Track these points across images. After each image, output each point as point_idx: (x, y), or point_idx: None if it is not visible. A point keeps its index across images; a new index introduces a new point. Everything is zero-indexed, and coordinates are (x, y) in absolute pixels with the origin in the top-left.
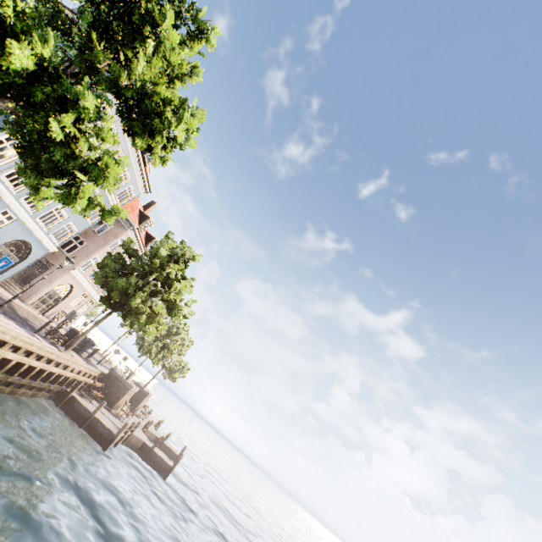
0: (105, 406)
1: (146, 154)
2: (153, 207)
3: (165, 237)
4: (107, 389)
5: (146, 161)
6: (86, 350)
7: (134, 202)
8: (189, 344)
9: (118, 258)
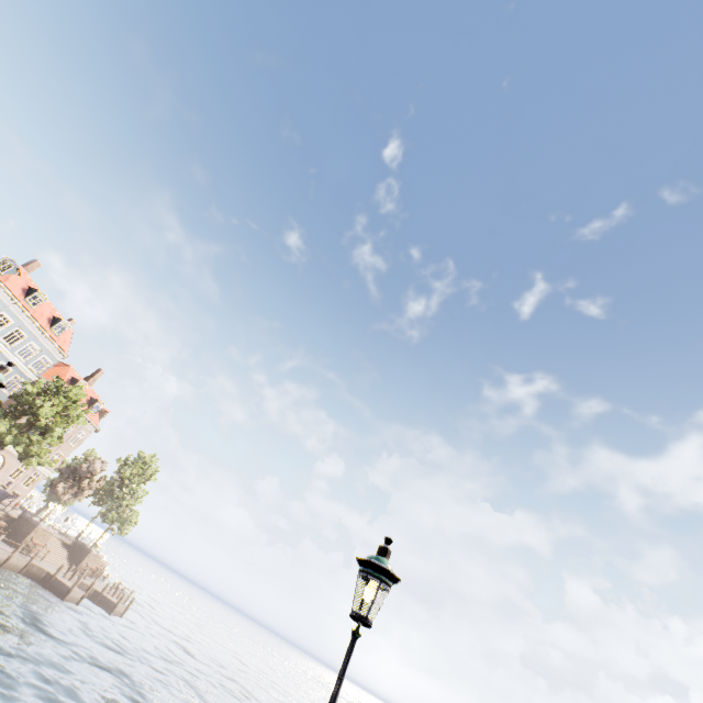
0: (11, 545)
1: (53, 327)
2: (100, 374)
3: (52, 382)
4: (16, 531)
5: (54, 332)
6: (1, 501)
7: (62, 371)
8: (141, 493)
9: (0, 405)
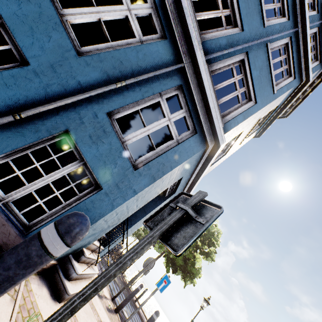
0: None
1: None
2: None
3: None
4: None
5: None
6: None
7: None
8: None
9: None
